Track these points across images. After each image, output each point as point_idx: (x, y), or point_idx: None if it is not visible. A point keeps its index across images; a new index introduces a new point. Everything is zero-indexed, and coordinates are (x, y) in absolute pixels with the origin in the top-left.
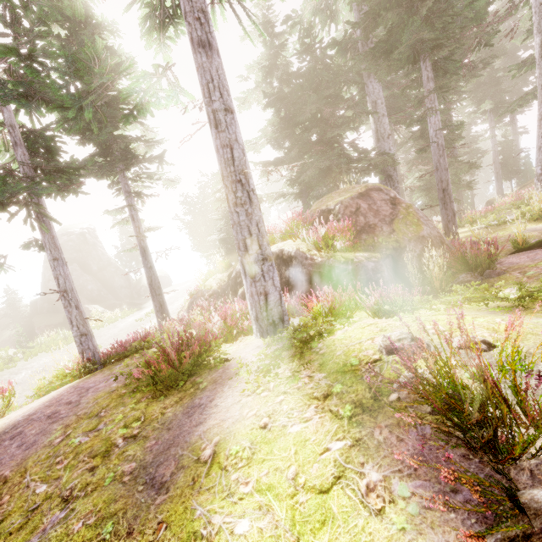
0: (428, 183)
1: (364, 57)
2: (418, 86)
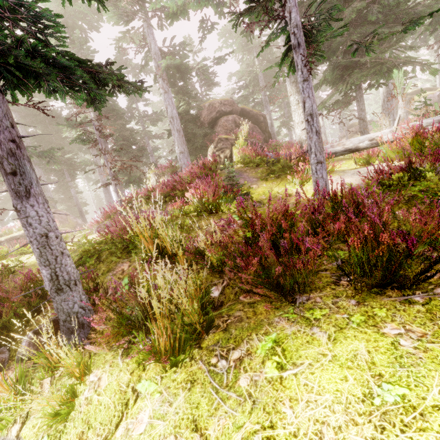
0: (67, 211)
1: (41, 164)
2: (64, 177)
